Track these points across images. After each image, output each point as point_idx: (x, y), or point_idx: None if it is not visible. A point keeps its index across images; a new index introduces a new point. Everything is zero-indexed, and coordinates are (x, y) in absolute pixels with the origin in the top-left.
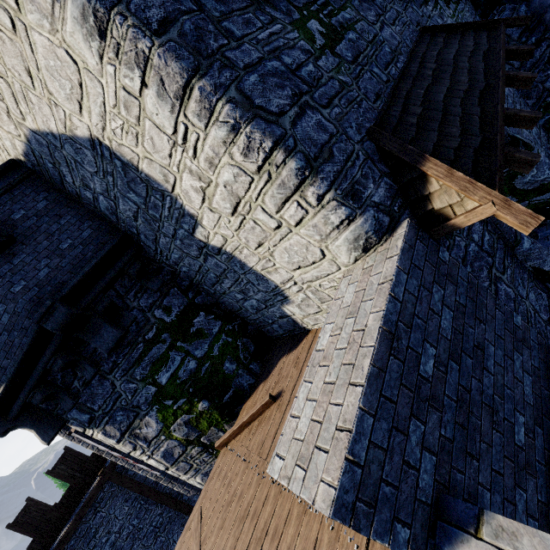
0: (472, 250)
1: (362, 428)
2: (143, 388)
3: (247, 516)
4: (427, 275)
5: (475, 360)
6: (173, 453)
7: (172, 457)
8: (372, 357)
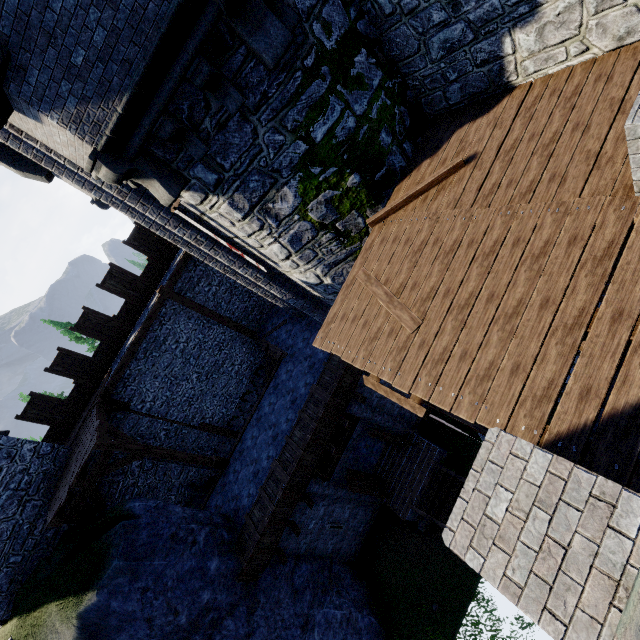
0: None
1: None
2: (290, 145)
3: (459, 247)
4: None
5: None
6: (301, 238)
7: (299, 243)
8: None
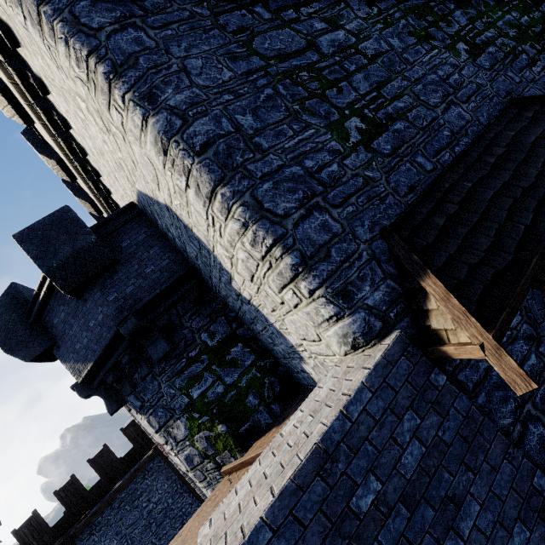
0: (497, 374)
1: (256, 538)
2: (179, 396)
3: None
4: (402, 398)
5: (441, 514)
6: (193, 459)
7: (192, 463)
8: (294, 471)
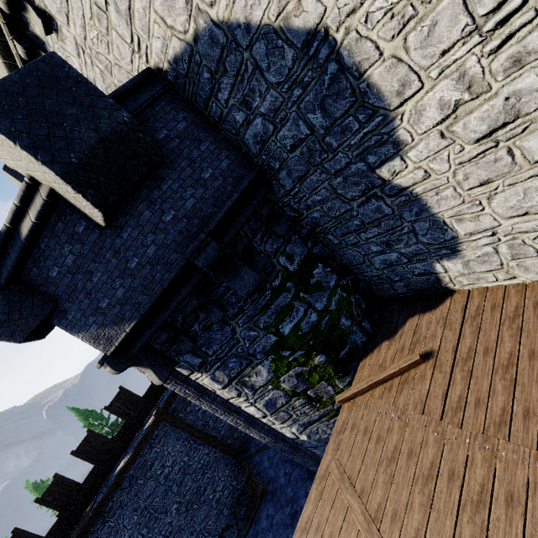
0: None
1: None
2: (263, 337)
3: (439, 476)
4: None
5: None
6: (276, 402)
7: (274, 406)
8: None
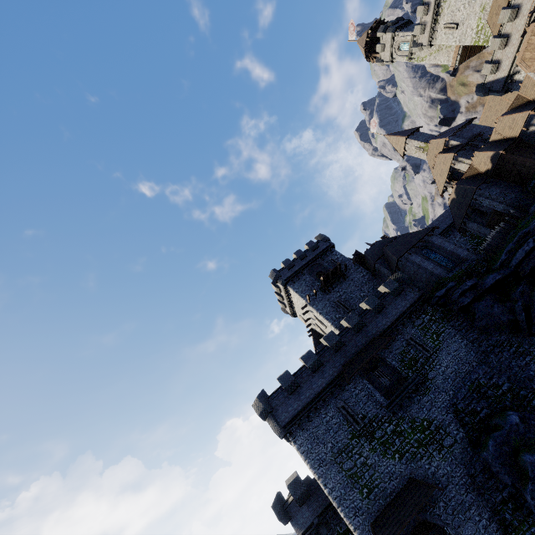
0: None
1: None
2: None
3: None
4: None
5: None
6: None
7: None
8: None
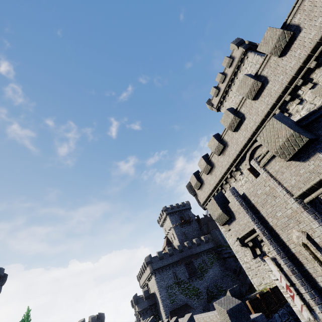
0: None
1: None
2: None
3: None
4: None
5: None
6: None
7: None
8: None
